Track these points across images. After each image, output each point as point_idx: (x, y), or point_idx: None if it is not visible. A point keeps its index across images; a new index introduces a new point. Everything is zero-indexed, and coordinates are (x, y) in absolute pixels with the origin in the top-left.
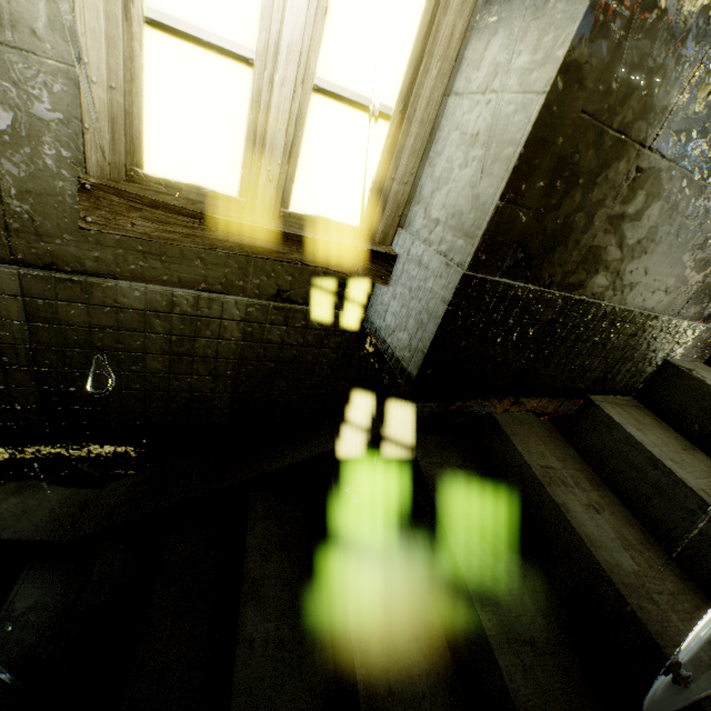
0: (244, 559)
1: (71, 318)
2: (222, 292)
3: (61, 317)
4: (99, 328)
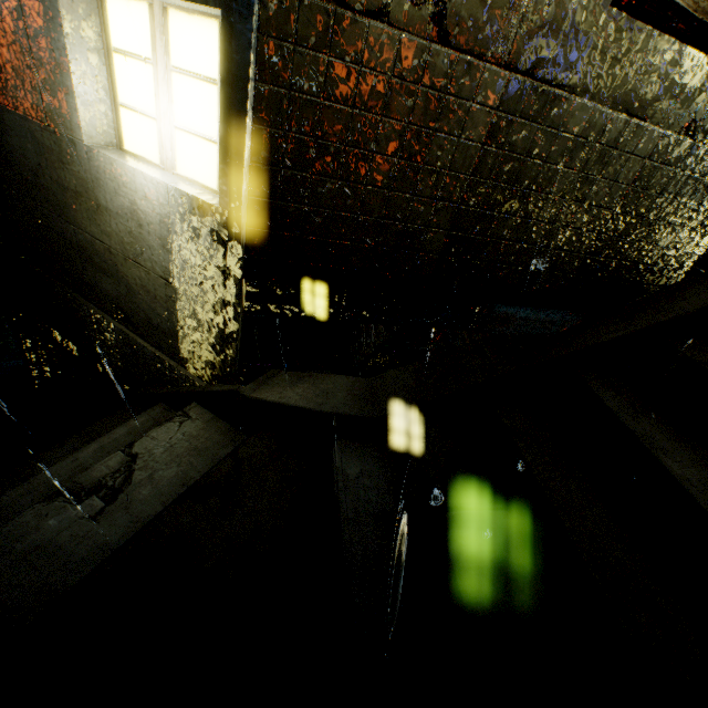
0: (618, 417)
1: (516, 142)
2: (644, 119)
3: (510, 140)
4: (530, 157)
